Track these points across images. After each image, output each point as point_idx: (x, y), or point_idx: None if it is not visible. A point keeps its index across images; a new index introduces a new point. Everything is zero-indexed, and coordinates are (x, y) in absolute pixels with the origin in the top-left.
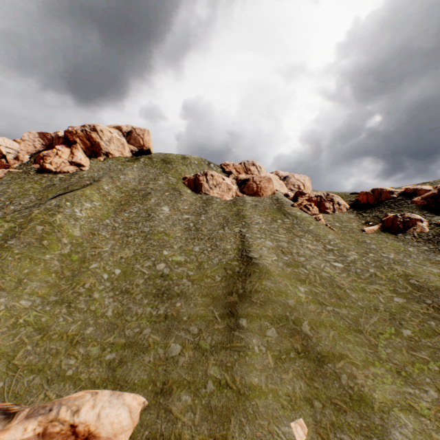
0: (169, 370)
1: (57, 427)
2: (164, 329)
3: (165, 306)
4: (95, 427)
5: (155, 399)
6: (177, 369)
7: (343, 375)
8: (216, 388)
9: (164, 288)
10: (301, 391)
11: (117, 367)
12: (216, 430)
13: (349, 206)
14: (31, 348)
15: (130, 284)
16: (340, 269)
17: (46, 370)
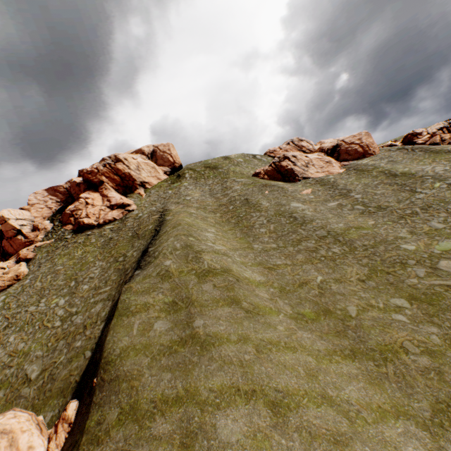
0: None
1: None
2: None
3: None
4: None
5: None
6: None
7: None
8: None
9: None
10: None
11: None
12: None
13: None
14: None
15: None
16: None
17: None
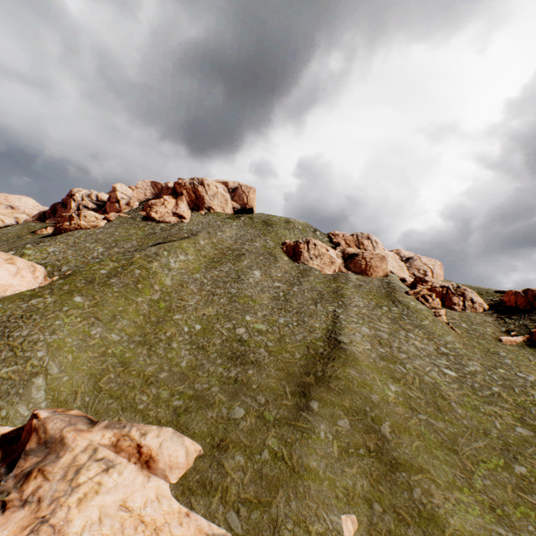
0: (229, 429)
1: (127, 442)
2: (232, 392)
3: (237, 370)
4: (156, 453)
5: (210, 450)
6: (236, 431)
7: (417, 489)
8: (270, 458)
9: (240, 353)
10: (362, 490)
11: (182, 414)
12: (263, 494)
13: (488, 307)
14: (113, 377)
15: (208, 342)
16: (451, 378)
17: (122, 399)
